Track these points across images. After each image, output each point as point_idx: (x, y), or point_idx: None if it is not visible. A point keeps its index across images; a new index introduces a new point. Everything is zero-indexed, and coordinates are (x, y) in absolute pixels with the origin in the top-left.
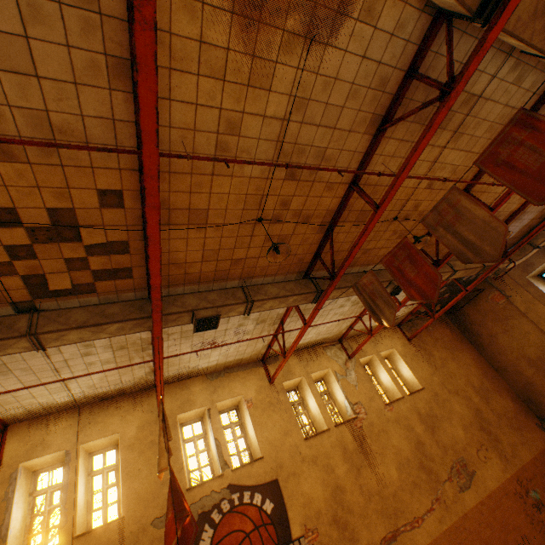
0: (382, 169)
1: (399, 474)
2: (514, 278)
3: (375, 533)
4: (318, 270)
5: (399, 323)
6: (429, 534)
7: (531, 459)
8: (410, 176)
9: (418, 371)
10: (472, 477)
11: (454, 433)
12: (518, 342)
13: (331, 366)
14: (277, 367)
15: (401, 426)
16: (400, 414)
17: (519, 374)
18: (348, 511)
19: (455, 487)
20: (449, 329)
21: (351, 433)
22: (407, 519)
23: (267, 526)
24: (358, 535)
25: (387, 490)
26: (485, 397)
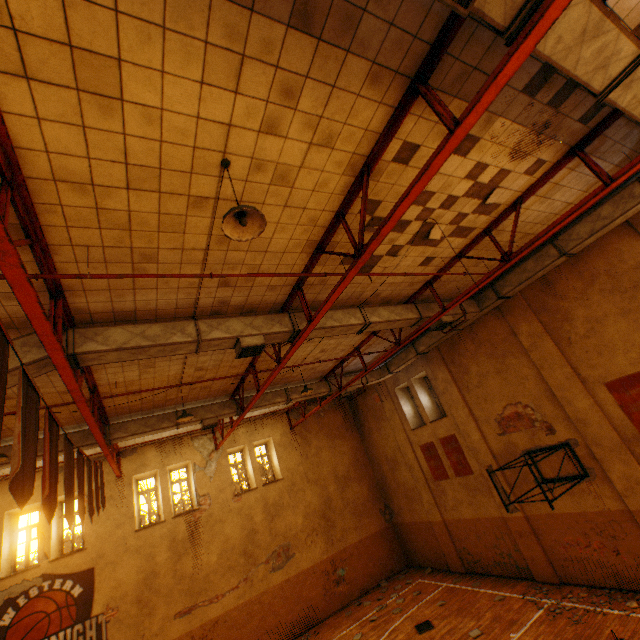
0: (121, 376)
1: (219, 559)
2: (388, 387)
3: (173, 608)
4: (119, 415)
5: (288, 410)
6: (224, 607)
7: (357, 542)
8: (134, 393)
9: (286, 461)
10: (290, 559)
11: (293, 520)
12: (383, 441)
13: (193, 458)
14: (132, 460)
15: (242, 515)
16: (246, 504)
17: (381, 467)
18: (155, 591)
19: (268, 568)
20: (343, 415)
21: (186, 524)
22: (209, 596)
23: (71, 607)
24: (157, 610)
25: (201, 573)
26: (344, 485)
